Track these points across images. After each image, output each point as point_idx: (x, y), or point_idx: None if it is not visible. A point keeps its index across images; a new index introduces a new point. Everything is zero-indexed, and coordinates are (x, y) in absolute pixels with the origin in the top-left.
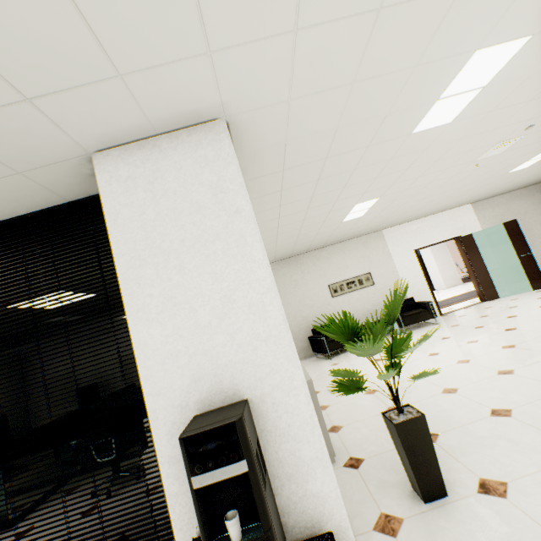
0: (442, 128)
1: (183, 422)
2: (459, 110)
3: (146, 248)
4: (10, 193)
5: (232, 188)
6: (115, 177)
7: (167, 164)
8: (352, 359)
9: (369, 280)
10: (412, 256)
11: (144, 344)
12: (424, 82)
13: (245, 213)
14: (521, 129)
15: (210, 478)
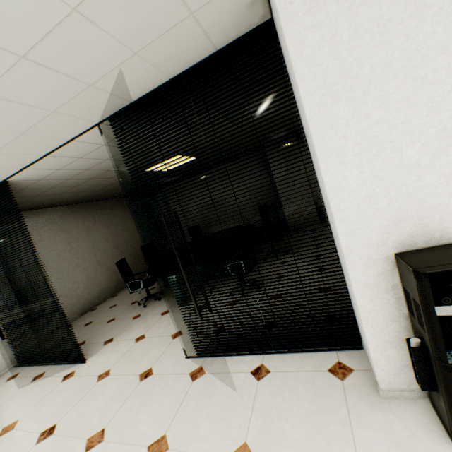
0: None
1: (378, 258)
2: None
3: (339, 82)
4: (176, 46)
5: None
6: None
7: None
8: None
9: None
10: None
11: (338, 188)
12: None
13: None
14: None
15: None
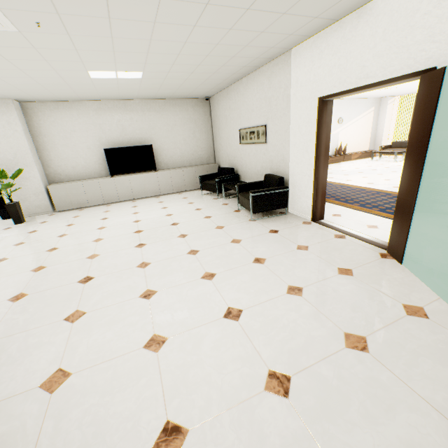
0: None
1: None
2: None
3: None
4: None
5: None
6: None
7: None
8: (184, 201)
9: (264, 135)
10: (313, 111)
11: None
12: None
13: None
14: None
15: None
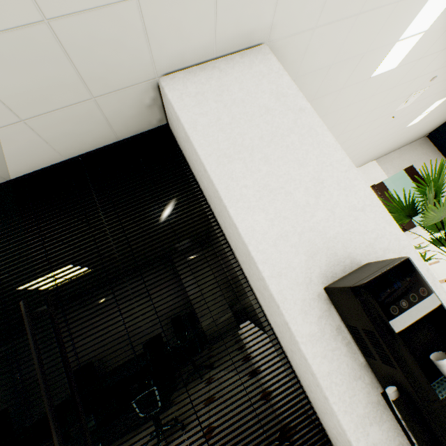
0: (388, 74)
1: (311, 298)
2: (404, 55)
3: (229, 147)
4: (75, 125)
5: (290, 92)
6: (185, 93)
7: (229, 80)
8: None
9: None
10: None
11: (252, 230)
12: (397, 20)
13: (308, 110)
14: (428, 80)
15: (409, 318)
